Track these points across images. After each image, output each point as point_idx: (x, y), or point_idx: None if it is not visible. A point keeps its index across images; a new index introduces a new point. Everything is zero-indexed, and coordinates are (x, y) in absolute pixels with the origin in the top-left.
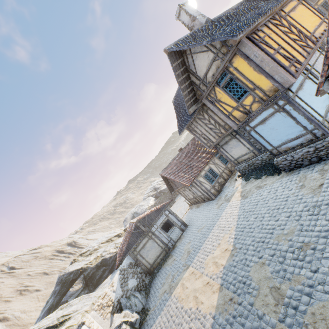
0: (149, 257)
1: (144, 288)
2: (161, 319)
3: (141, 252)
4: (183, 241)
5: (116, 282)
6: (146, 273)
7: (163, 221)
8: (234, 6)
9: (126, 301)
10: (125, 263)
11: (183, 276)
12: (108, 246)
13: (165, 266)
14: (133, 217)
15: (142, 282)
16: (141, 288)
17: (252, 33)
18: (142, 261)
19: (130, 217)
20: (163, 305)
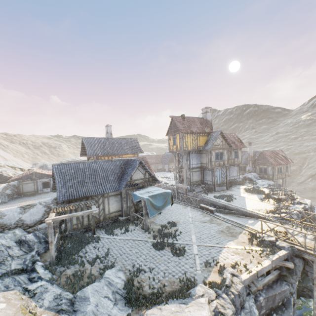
0: (25, 189)
1: (11, 197)
2: (9, 205)
3: (24, 185)
4: (46, 194)
5: (2, 186)
6: (18, 194)
7: (47, 181)
8: (127, 138)
9: (0, 195)
10: (13, 183)
11: (30, 201)
12: (10, 170)
13: (29, 196)
14: (43, 166)
15: (13, 195)
16: (10, 196)
17: (100, 156)
18: (21, 188)
19: (41, 165)
20: (14, 203)
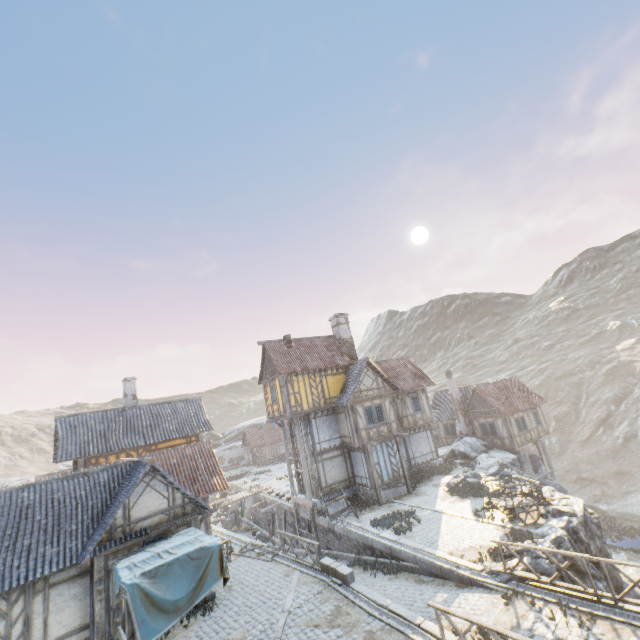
0: None
1: None
2: None
3: None
4: None
5: None
6: None
7: None
8: (175, 401)
9: None
10: None
11: None
12: None
13: None
14: None
15: None
16: None
17: (95, 456)
18: None
19: None
20: None
